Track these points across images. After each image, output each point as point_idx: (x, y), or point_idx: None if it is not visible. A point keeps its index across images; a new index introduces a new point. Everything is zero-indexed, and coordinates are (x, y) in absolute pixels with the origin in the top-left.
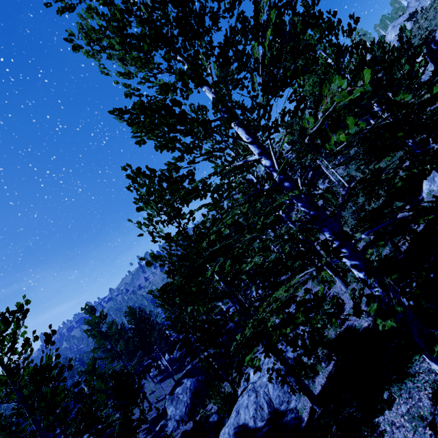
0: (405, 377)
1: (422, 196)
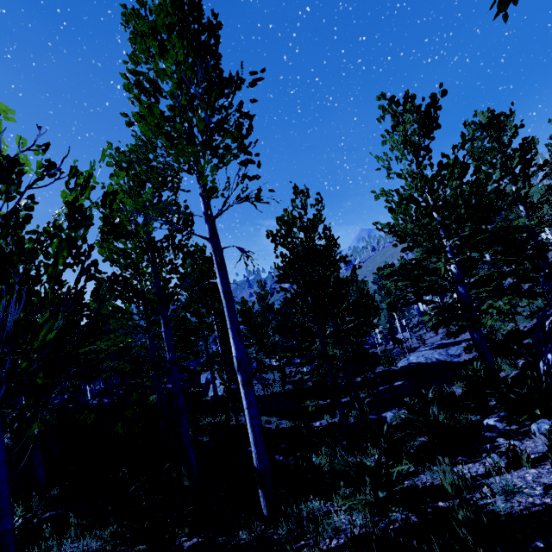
0: None
1: None
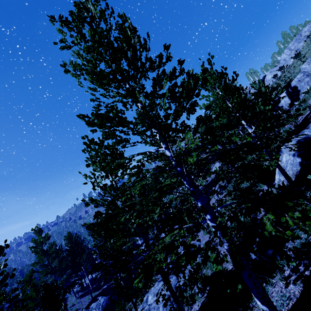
0: (247, 309)
1: (275, 183)
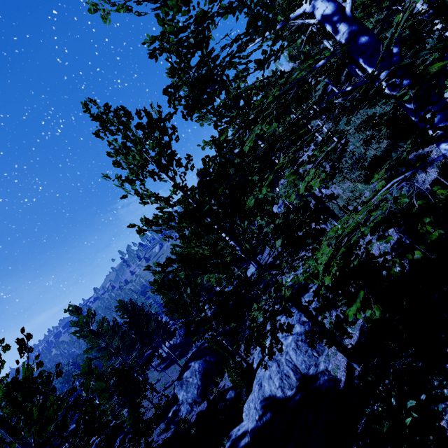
0: None
1: None
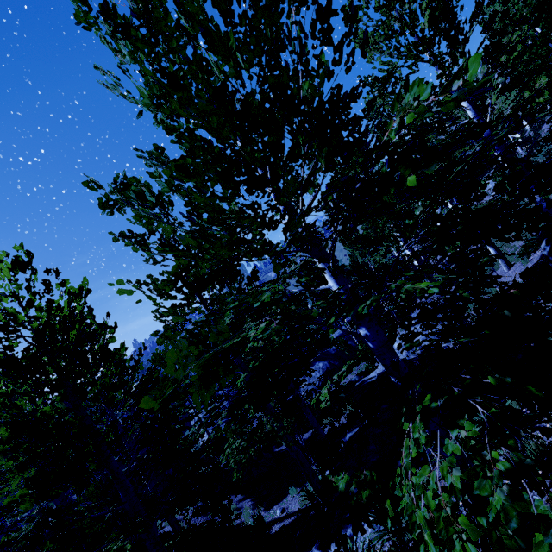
0: None
1: None
